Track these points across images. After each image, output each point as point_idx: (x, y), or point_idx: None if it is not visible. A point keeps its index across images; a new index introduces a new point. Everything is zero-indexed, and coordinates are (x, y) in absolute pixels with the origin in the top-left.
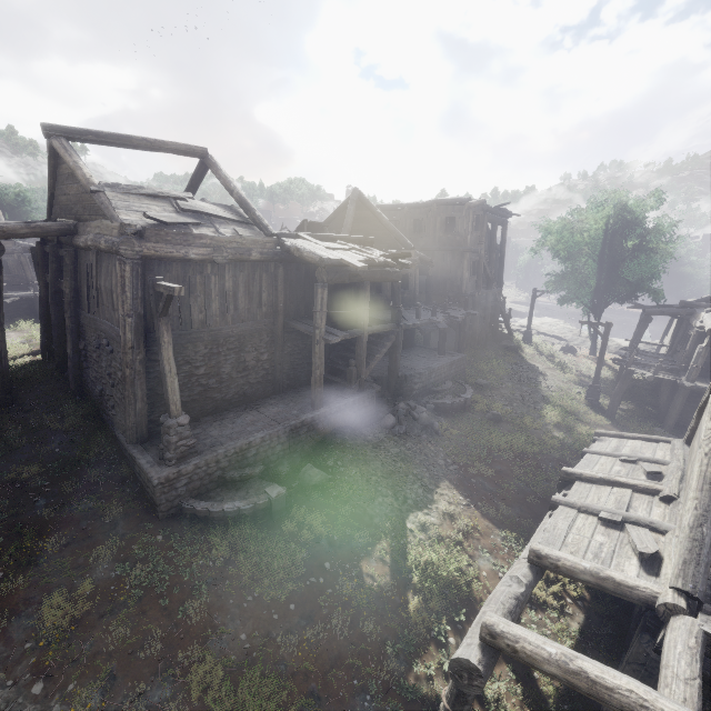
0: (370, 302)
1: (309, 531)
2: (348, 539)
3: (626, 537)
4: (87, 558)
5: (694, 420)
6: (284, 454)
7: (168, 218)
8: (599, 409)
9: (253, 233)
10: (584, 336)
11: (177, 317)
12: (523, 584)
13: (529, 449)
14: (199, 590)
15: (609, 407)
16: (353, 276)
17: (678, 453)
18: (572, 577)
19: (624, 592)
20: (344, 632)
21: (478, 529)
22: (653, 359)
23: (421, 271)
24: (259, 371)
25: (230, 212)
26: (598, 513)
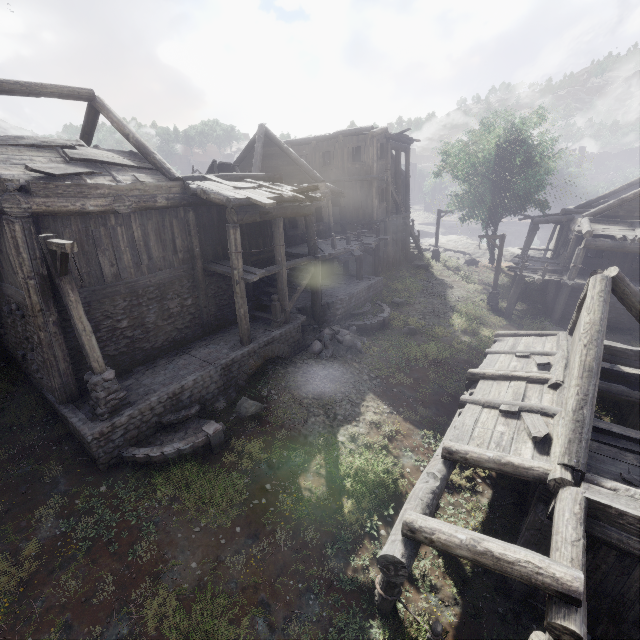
0: (287, 238)
1: (248, 459)
2: (285, 460)
3: (522, 424)
4: (29, 520)
5: (575, 314)
6: (220, 392)
7: (55, 169)
8: (498, 312)
9: (156, 179)
10: (484, 248)
11: (86, 273)
12: (438, 479)
13: (441, 355)
14: (147, 530)
15: (506, 309)
16: (264, 213)
17: (562, 344)
18: (479, 466)
19: (522, 473)
20: (287, 544)
21: (401, 432)
22: (541, 263)
23: (334, 203)
24: (185, 316)
25: (128, 158)
26: (499, 407)
